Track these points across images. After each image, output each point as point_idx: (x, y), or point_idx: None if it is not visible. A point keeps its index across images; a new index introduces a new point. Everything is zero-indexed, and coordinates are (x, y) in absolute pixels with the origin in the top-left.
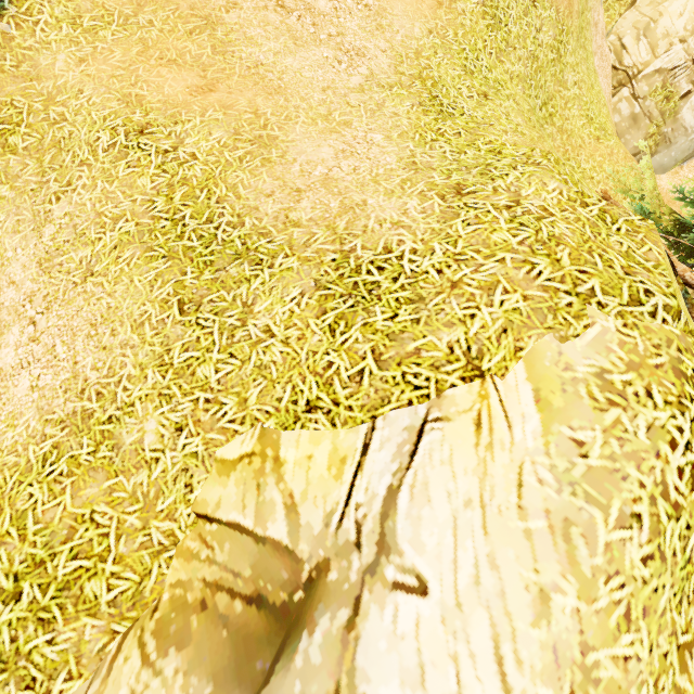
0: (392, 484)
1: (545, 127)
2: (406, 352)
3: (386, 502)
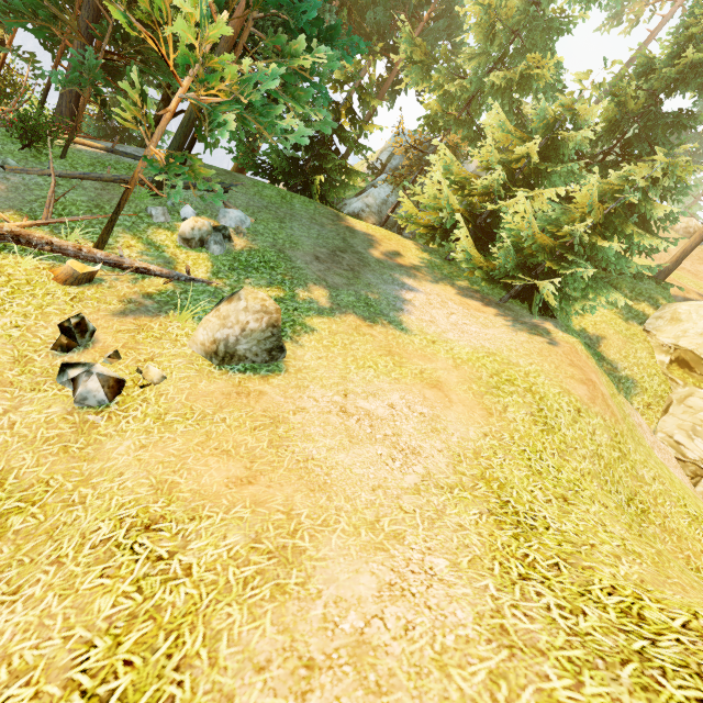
0: None
1: (644, 525)
2: None
3: None
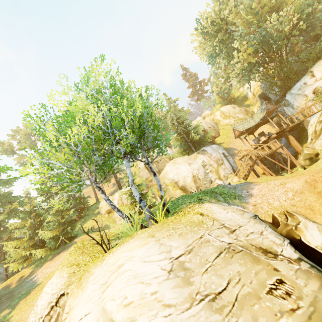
0: None
1: None
2: None
3: None
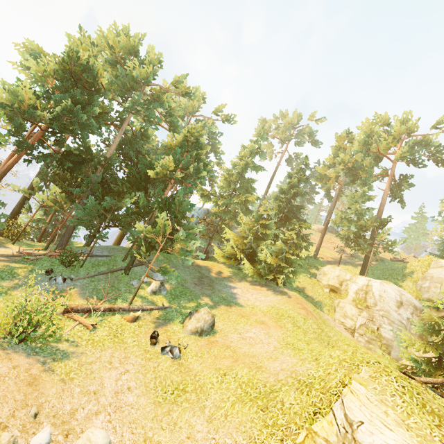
0: (343, 413)
1: None
2: (327, 388)
3: (345, 416)
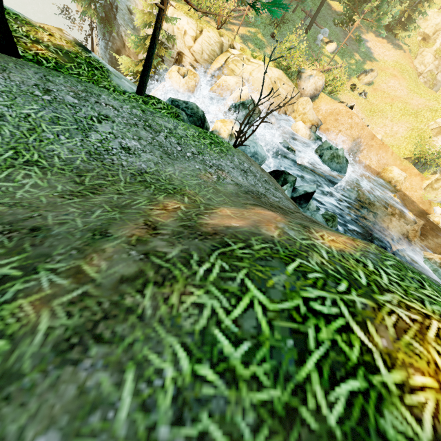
0: None
1: None
2: None
3: None
